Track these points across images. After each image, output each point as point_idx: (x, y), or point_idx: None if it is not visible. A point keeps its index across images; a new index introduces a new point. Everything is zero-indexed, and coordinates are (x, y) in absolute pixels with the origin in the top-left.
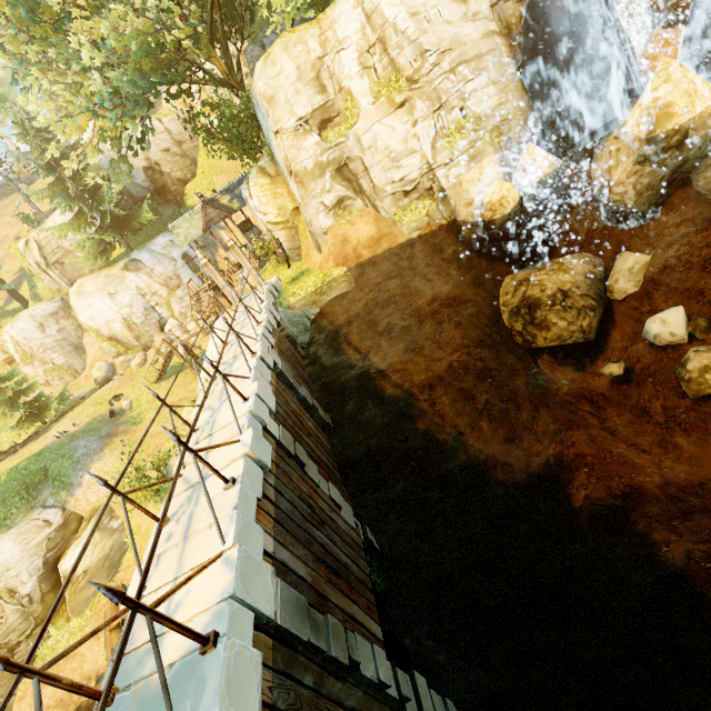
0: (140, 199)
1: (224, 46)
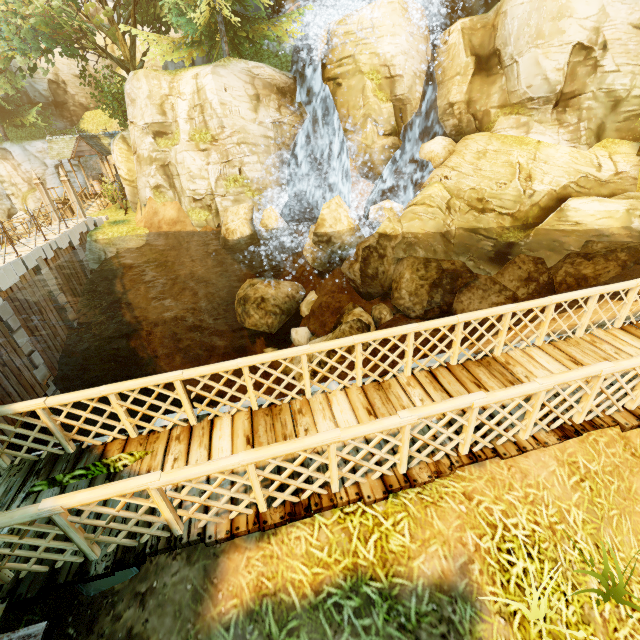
0: (36, 102)
1: (133, 40)
